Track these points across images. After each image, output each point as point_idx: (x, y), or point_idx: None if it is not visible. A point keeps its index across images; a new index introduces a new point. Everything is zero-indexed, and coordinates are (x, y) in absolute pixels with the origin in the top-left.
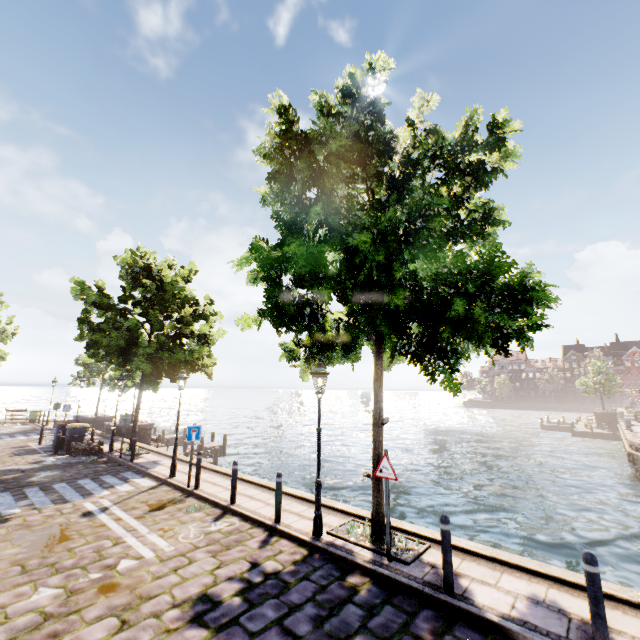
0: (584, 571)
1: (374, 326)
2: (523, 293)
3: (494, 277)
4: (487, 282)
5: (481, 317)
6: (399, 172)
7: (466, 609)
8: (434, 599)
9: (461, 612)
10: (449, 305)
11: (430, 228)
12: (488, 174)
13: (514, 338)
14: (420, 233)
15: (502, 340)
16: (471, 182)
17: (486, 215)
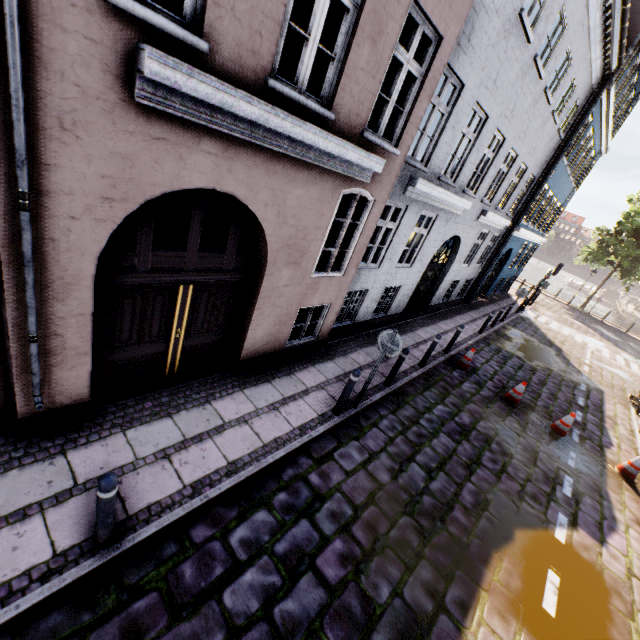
0: (632, 324)
1: (625, 273)
2: None
3: None
4: None
5: None
6: None
7: (605, 324)
8: (599, 321)
9: (604, 324)
10: None
11: None
12: None
13: None
14: None
15: None
16: None
17: None
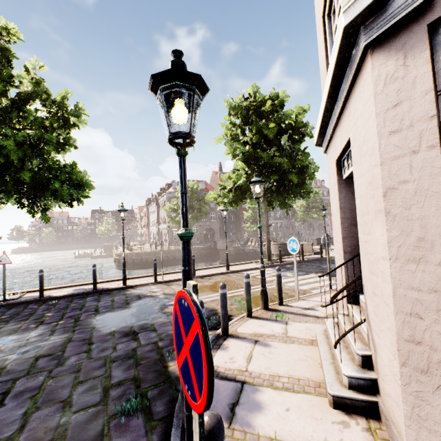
0: (93, 270)
1: (3, 186)
2: (82, 183)
3: (73, 175)
4: (70, 177)
5: (67, 190)
6: (18, 97)
7: (51, 297)
8: (35, 301)
9: (48, 299)
10: (51, 183)
11: (49, 150)
12: (72, 125)
13: (76, 200)
14: (42, 149)
15: (71, 200)
16: (63, 125)
17: (67, 140)
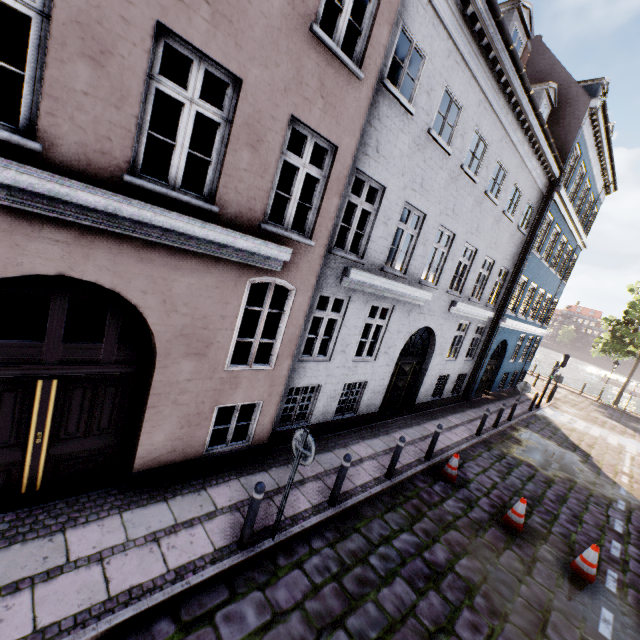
0: None
1: None
2: None
3: None
4: None
5: None
6: None
7: None
8: (639, 419)
9: None
10: None
11: None
12: None
13: None
14: None
15: None
16: None
17: None
